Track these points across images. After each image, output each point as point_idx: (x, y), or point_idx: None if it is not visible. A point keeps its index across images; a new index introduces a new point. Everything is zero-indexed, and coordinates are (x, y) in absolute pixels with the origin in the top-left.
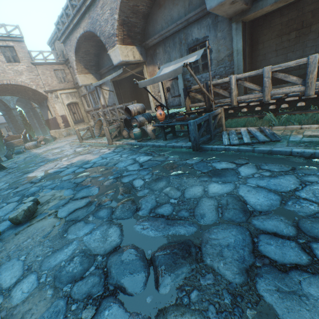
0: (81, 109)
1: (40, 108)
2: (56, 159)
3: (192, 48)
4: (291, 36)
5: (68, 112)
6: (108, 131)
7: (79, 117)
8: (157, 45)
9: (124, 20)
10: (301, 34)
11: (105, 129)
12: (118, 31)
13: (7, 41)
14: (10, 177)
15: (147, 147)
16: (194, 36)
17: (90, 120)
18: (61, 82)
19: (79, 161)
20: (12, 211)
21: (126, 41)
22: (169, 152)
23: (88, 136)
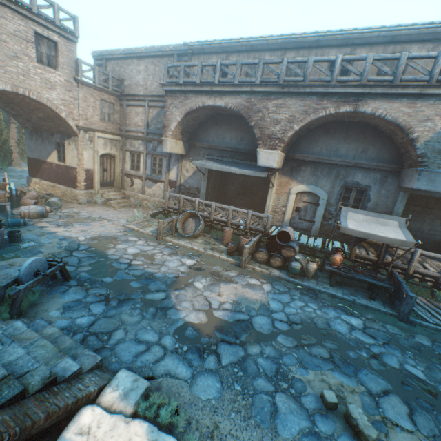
0: (116, 166)
1: (29, 136)
2: (174, 278)
3: (347, 186)
4: (416, 208)
5: (98, 166)
6: (248, 250)
7: (109, 177)
8: (306, 162)
9: (298, 131)
10: (424, 211)
11: (248, 249)
12: (288, 139)
13: (51, 30)
14: (138, 313)
15: (323, 294)
16: (356, 179)
17: (127, 188)
18: (104, 120)
19: (242, 299)
20: (312, 414)
21: (284, 148)
22: (372, 315)
23: (169, 231)
